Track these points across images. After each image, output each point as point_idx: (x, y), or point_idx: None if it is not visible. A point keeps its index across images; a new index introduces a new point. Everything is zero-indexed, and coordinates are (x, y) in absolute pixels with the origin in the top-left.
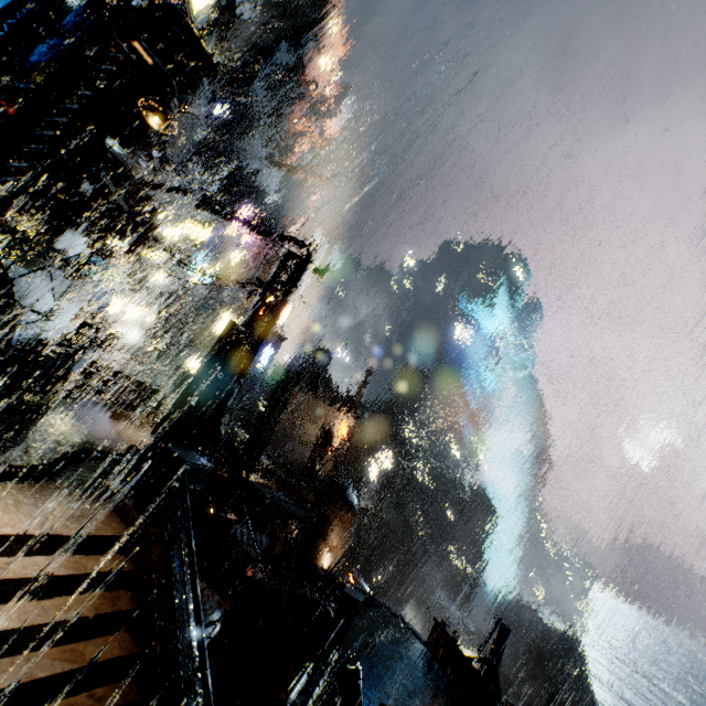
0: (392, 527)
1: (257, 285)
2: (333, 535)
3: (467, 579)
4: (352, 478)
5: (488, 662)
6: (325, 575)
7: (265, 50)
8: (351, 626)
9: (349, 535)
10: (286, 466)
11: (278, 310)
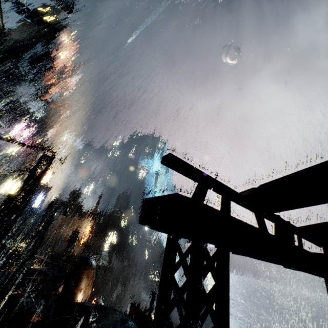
0: (118, 271)
1: (26, 170)
2: (82, 283)
3: (156, 284)
4: (95, 252)
5: (149, 309)
6: (79, 305)
7: (27, 45)
8: (88, 319)
9: (91, 280)
10: (52, 255)
11: (39, 181)
